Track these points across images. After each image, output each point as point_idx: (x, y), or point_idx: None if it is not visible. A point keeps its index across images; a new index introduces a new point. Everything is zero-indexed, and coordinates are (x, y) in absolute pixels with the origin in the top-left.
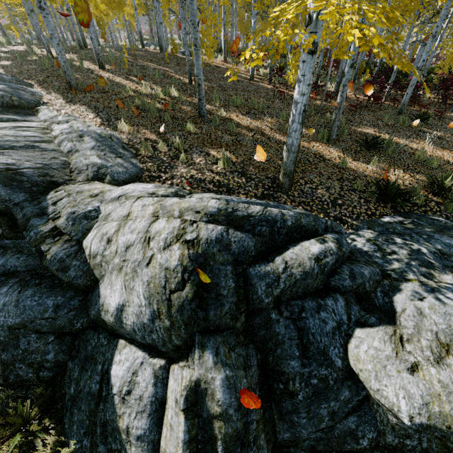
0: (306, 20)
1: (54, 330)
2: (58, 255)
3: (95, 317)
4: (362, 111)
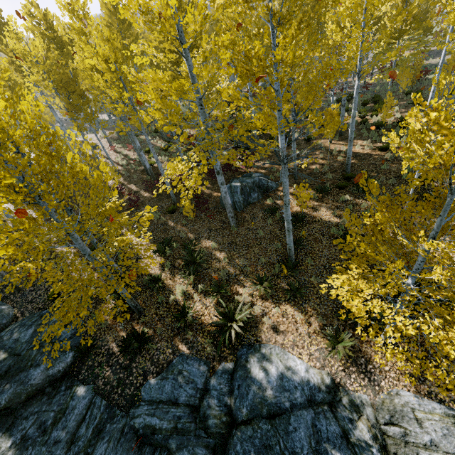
0: None
1: None
2: None
3: None
4: (150, 202)
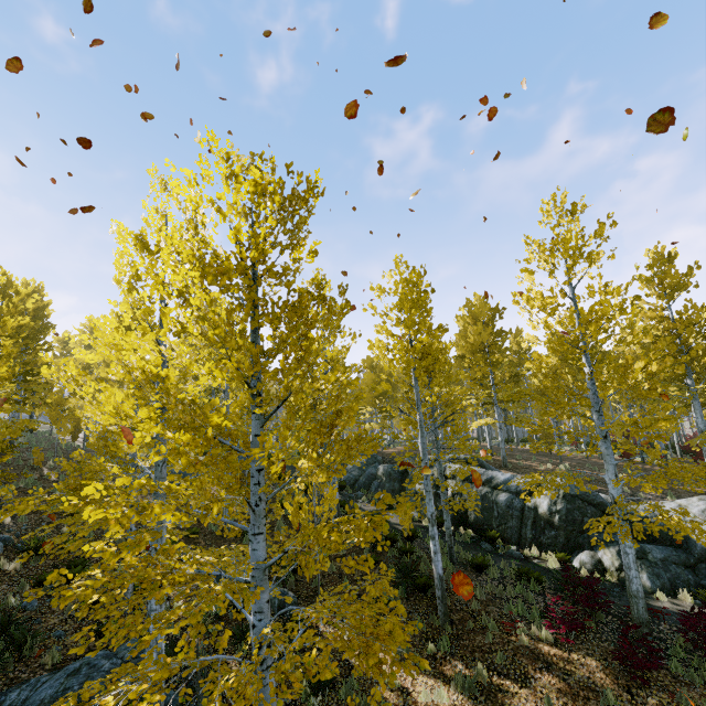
0: (700, 431)
1: (681, 563)
2: (661, 523)
3: (699, 554)
4: None
